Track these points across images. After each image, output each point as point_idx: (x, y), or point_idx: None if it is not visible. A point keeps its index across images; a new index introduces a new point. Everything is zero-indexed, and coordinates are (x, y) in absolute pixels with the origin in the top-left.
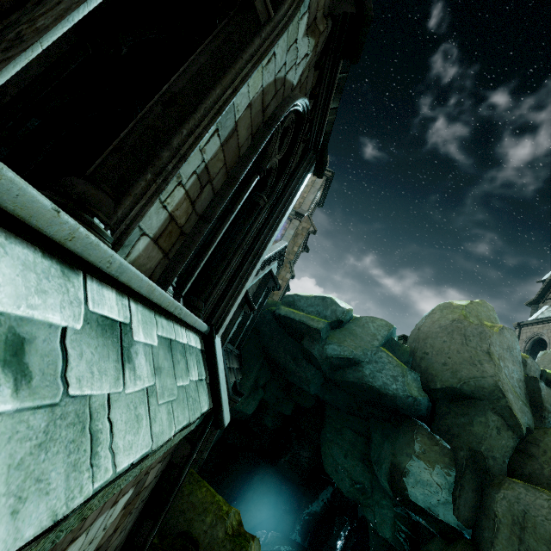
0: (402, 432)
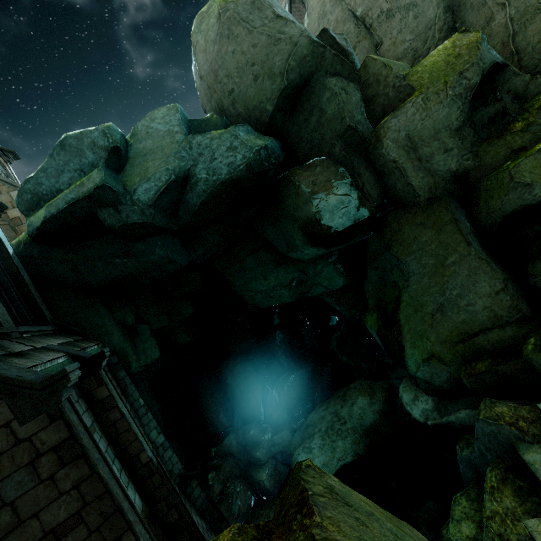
0: (284, 197)
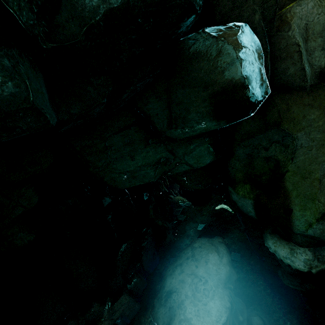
0: (191, 60)
